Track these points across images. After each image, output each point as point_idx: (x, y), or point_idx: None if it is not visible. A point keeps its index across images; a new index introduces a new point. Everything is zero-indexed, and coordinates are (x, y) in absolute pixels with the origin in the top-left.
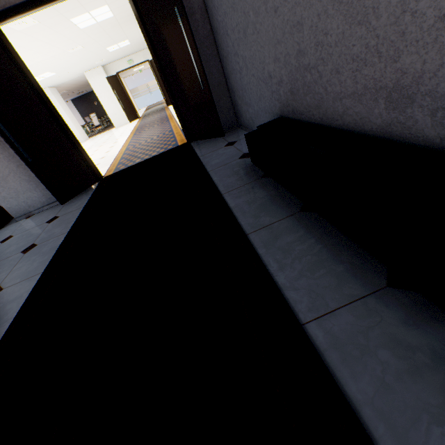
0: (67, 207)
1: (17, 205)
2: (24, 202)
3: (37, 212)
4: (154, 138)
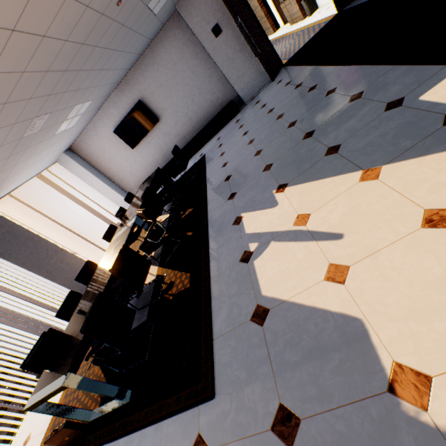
0: (279, 78)
1: (247, 93)
2: (250, 90)
3: (256, 95)
4: (291, 42)
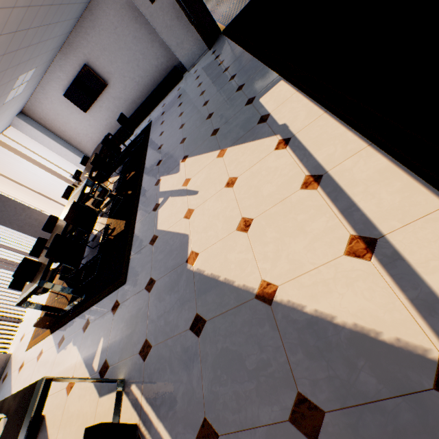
0: (215, 48)
1: (188, 60)
2: (191, 57)
3: (197, 63)
4: (235, 2)
